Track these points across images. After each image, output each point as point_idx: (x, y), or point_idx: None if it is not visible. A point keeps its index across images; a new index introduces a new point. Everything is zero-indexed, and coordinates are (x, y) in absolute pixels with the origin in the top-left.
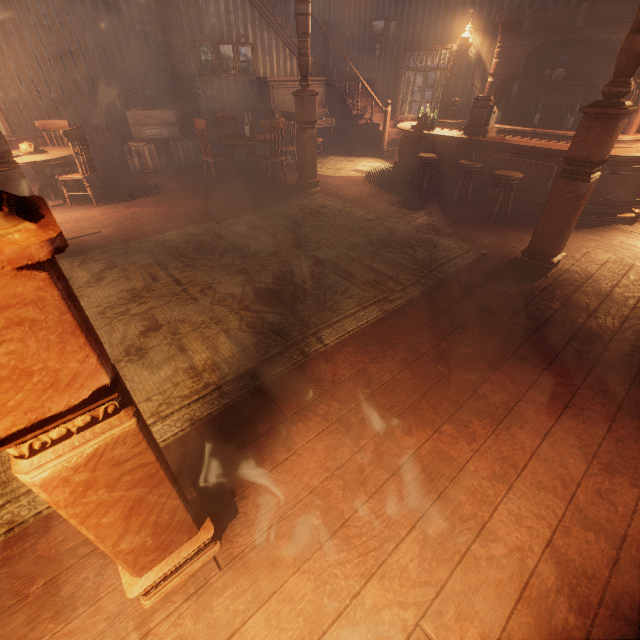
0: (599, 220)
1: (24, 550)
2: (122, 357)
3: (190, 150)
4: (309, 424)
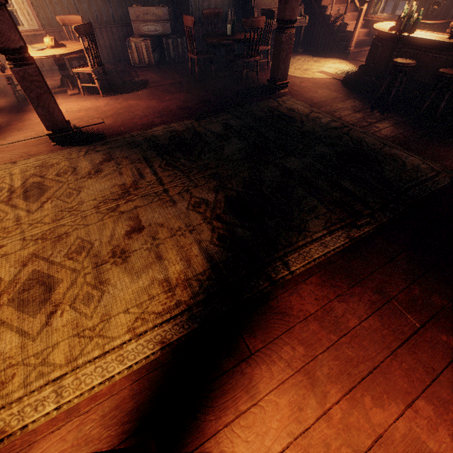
0: None
1: None
2: (108, 258)
3: (178, 46)
4: (273, 370)
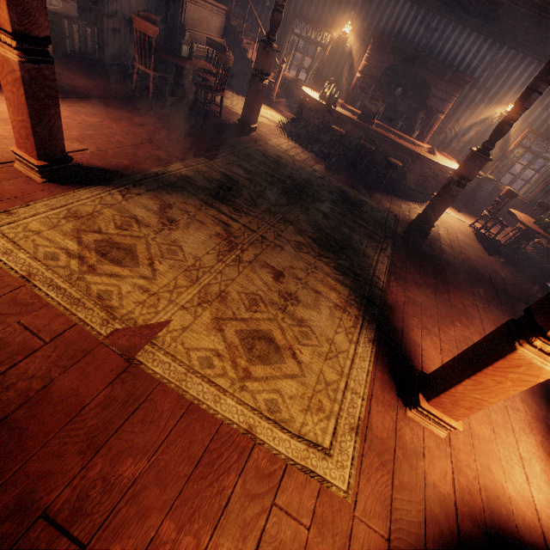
0: (421, 197)
1: (373, 439)
2: (284, 302)
3: (87, 38)
4: (416, 332)
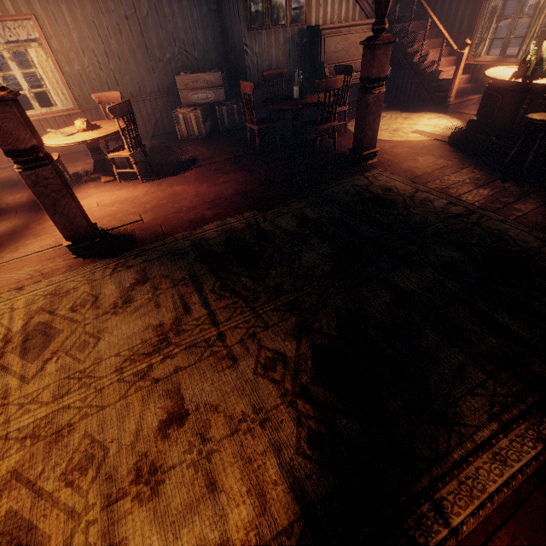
0: None
1: None
2: (129, 484)
3: (234, 113)
4: None
